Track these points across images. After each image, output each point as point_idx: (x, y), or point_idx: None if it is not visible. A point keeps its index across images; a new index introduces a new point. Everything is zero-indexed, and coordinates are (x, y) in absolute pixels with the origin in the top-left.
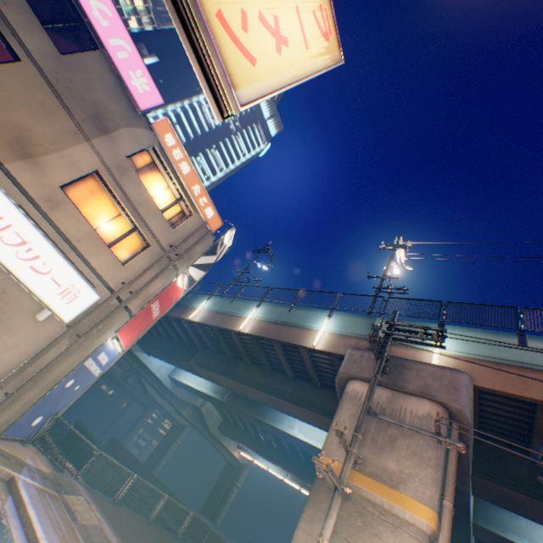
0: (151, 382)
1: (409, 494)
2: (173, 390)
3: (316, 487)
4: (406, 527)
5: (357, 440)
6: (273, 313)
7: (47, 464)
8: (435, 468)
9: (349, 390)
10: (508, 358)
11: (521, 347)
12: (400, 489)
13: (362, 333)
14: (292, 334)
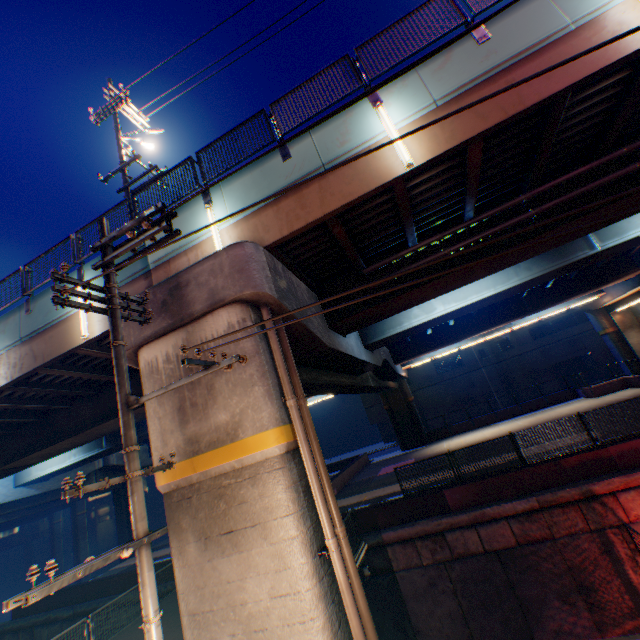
0: (0, 514)
1: (251, 433)
2: (46, 490)
3: (169, 512)
4: (264, 468)
5: (134, 457)
6: (10, 333)
7: None
8: (263, 381)
9: (144, 367)
10: (282, 187)
11: (288, 163)
12: (241, 437)
13: (132, 273)
14: (53, 343)
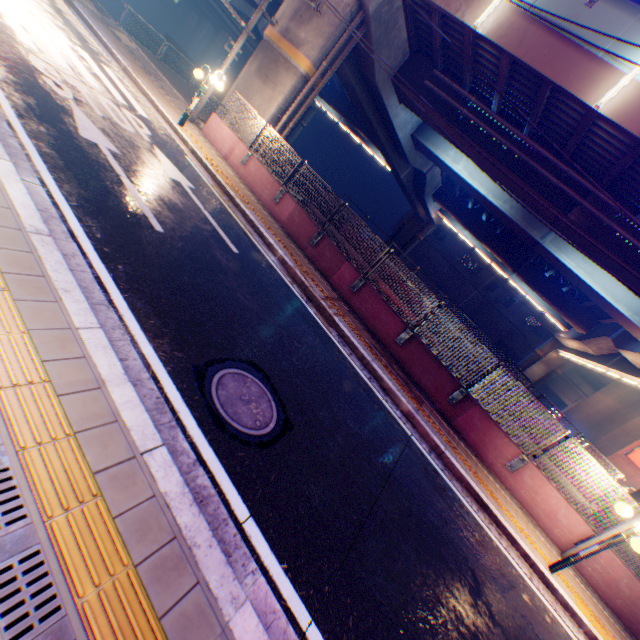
0: None
1: (302, 54)
2: None
3: (259, 48)
4: (293, 71)
5: (267, 3)
6: None
7: (95, 11)
8: (325, 42)
9: None
10: None
11: None
12: (299, 52)
13: None
14: None
